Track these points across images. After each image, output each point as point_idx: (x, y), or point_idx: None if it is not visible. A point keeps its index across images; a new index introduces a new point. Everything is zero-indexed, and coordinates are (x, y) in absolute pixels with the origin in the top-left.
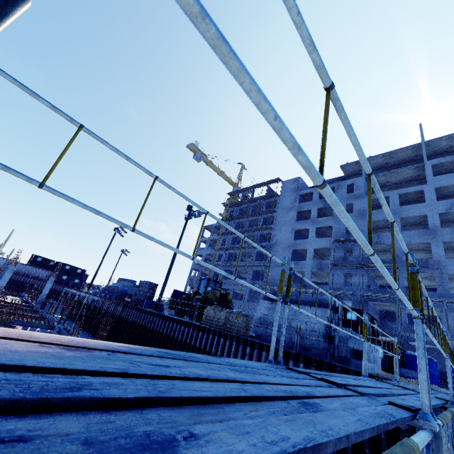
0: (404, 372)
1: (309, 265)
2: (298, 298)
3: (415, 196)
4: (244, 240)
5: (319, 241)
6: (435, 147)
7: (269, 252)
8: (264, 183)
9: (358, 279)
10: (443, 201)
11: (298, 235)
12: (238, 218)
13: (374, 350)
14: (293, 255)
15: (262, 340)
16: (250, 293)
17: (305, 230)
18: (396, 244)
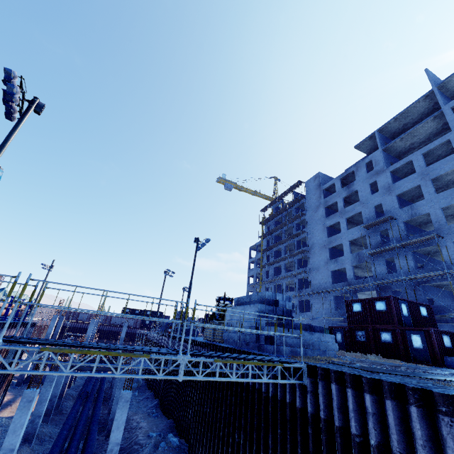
0: (451, 361)
1: (348, 260)
2: (250, 299)
3: (446, 148)
4: (284, 251)
5: (352, 232)
6: None
7: (308, 256)
8: (288, 190)
9: (402, 262)
10: None
11: (333, 231)
12: (275, 231)
13: (309, 335)
14: (332, 254)
15: (227, 343)
16: (302, 303)
17: (338, 224)
18: (433, 210)
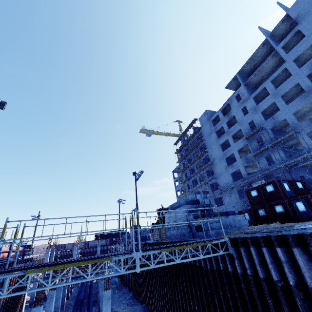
0: None
1: (240, 163)
2: (179, 204)
3: (285, 74)
4: (196, 168)
5: (238, 144)
6: (280, 33)
7: (212, 167)
8: (188, 126)
9: (276, 155)
10: (303, 66)
11: (225, 146)
12: (186, 156)
13: (225, 218)
14: (228, 162)
15: (170, 239)
16: (216, 200)
17: (227, 141)
18: (288, 116)
